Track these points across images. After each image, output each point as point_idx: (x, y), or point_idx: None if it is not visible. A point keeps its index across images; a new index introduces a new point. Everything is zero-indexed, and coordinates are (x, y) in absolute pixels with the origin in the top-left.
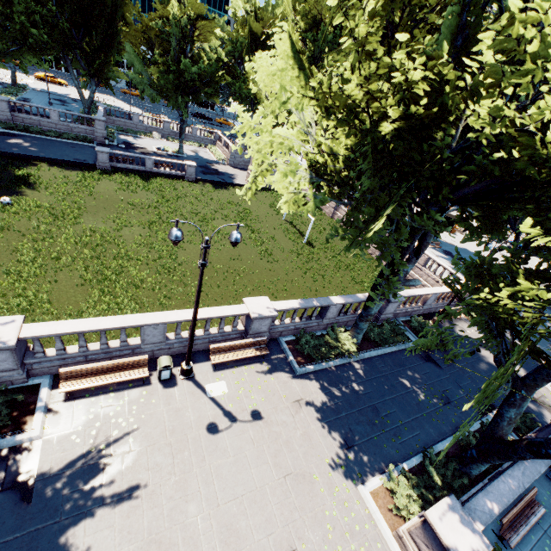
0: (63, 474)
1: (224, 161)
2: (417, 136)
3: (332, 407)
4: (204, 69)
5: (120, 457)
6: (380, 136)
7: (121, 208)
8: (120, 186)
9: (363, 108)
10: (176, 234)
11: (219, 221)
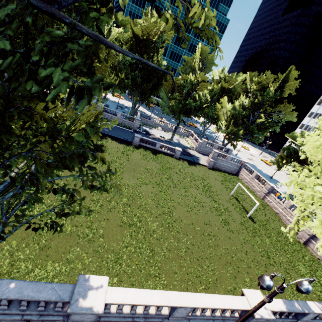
0: None
1: (193, 148)
2: None
3: None
4: (199, 104)
5: None
6: None
7: (142, 171)
8: (142, 156)
9: None
10: (271, 285)
11: (193, 189)
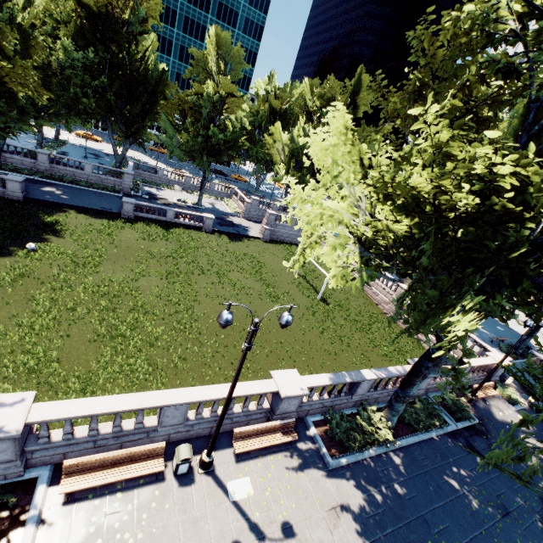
0: None
1: (239, 214)
2: (493, 227)
3: (375, 519)
4: (230, 135)
5: None
6: (448, 223)
7: (140, 257)
8: (141, 235)
9: (433, 196)
10: (228, 318)
11: (235, 273)
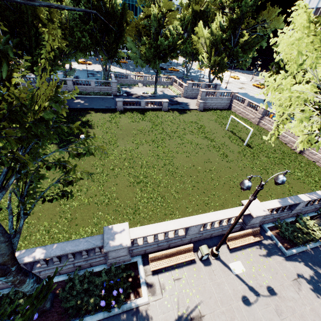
0: None
1: (180, 95)
2: None
3: None
4: (171, 42)
5: (196, 320)
6: None
7: (134, 133)
8: (131, 120)
9: None
10: (249, 185)
11: (189, 136)
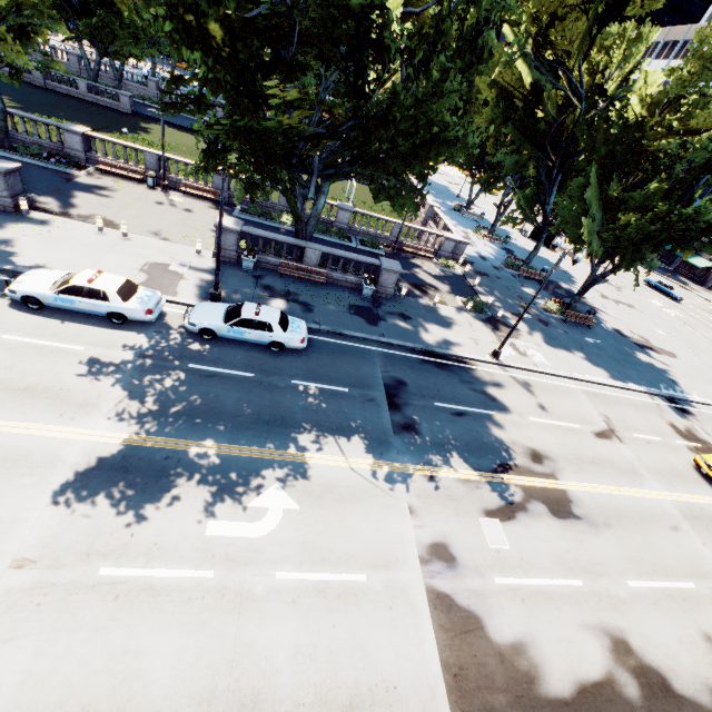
0: (84, 184)
1: None
2: None
3: None
4: None
5: (109, 191)
6: None
7: None
8: None
9: None
10: (144, 71)
11: None
